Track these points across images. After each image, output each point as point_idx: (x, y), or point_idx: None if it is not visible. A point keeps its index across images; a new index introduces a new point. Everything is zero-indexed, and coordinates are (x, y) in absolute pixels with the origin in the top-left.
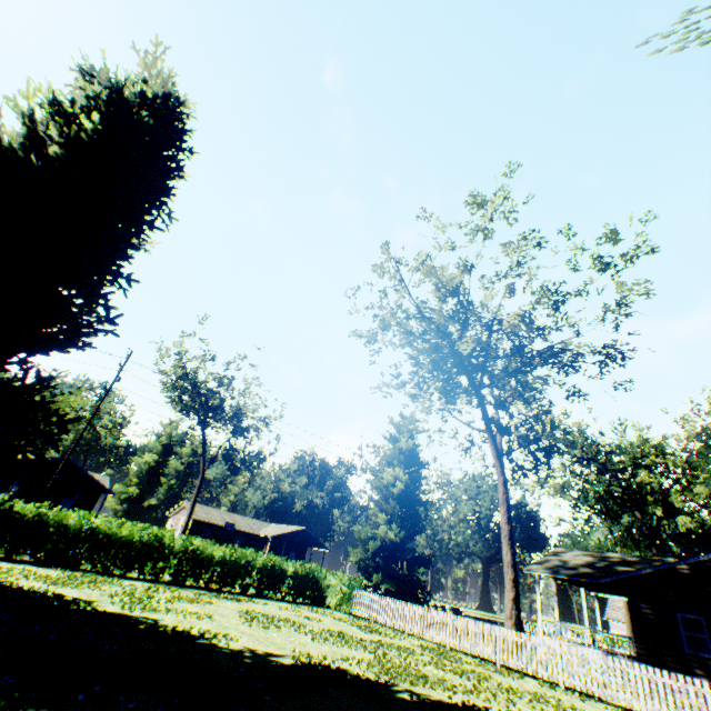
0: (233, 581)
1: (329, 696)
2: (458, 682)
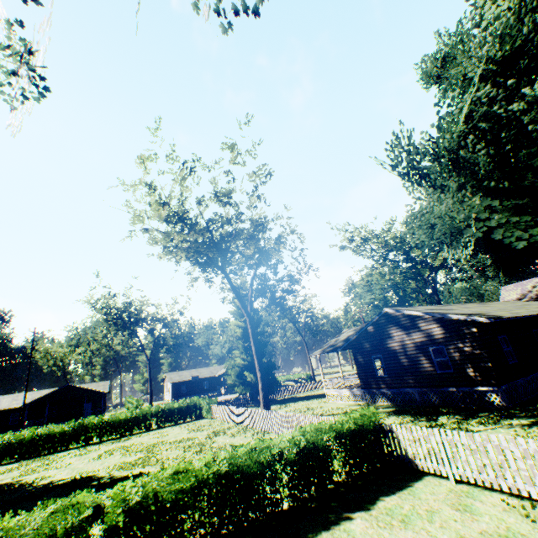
0: (139, 427)
1: (41, 498)
2: (171, 457)
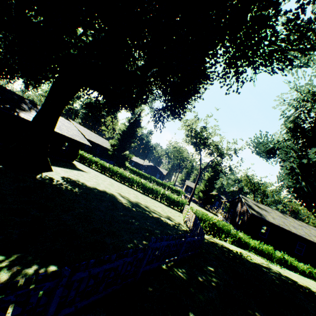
0: (162, 186)
1: None
2: None
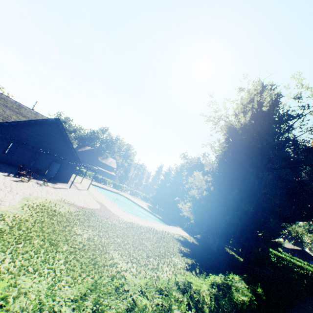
0: None
1: None
2: None
